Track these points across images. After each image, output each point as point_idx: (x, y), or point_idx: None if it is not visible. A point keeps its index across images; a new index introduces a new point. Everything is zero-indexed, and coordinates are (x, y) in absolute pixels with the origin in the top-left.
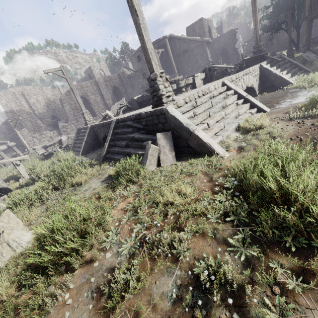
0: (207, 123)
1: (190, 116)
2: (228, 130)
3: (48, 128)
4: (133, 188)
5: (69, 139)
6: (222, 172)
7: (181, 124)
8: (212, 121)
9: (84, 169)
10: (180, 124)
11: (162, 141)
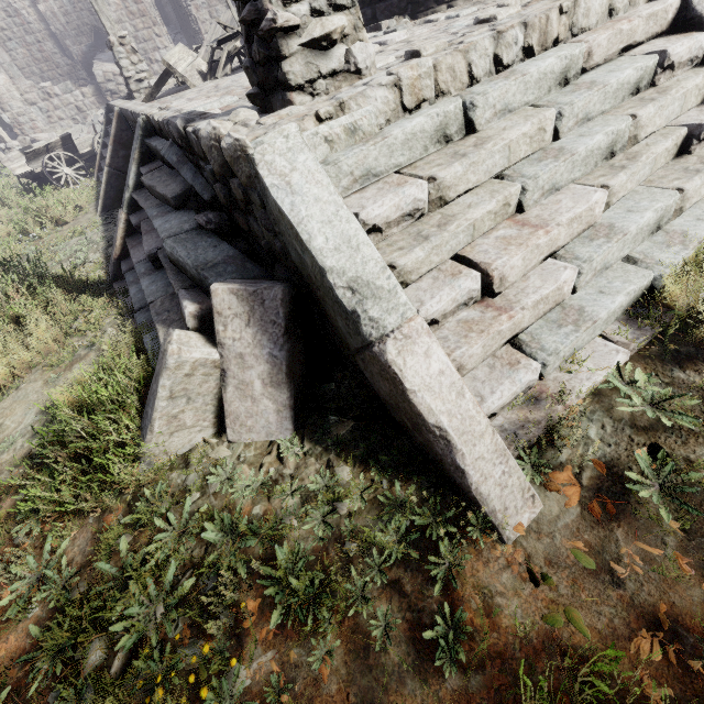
0: (488, 272)
1: (405, 208)
2: (588, 323)
3: (78, 72)
4: (72, 546)
5: (98, 134)
6: (450, 682)
7: (326, 277)
8: (517, 259)
9: (34, 313)
10: (323, 276)
11: (238, 333)
